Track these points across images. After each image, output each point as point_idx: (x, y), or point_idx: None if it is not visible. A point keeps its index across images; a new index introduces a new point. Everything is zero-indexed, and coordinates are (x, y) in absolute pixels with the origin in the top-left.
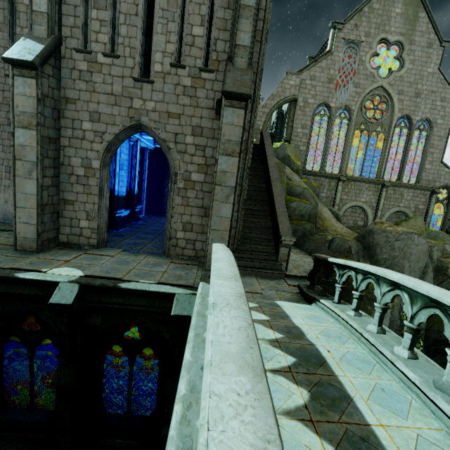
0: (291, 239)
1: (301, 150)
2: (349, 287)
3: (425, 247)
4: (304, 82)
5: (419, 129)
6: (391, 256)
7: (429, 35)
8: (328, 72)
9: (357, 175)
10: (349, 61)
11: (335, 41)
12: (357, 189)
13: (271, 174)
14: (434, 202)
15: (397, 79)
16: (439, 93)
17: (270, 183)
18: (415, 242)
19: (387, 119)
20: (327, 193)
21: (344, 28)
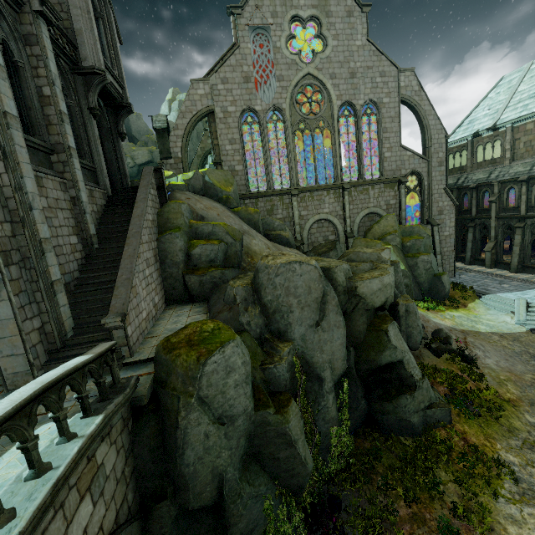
0: (115, 319)
1: (238, 171)
2: (171, 368)
3: (313, 274)
4: (216, 88)
5: (366, 114)
6: (274, 296)
7: (345, 2)
8: (240, 69)
9: (330, 179)
10: (262, 51)
11: (238, 31)
12: (316, 200)
13: (131, 228)
14: (404, 193)
15: (325, 62)
16: (376, 67)
17: (124, 242)
18: (297, 273)
19: (327, 110)
20: (283, 214)
21: (245, 12)
